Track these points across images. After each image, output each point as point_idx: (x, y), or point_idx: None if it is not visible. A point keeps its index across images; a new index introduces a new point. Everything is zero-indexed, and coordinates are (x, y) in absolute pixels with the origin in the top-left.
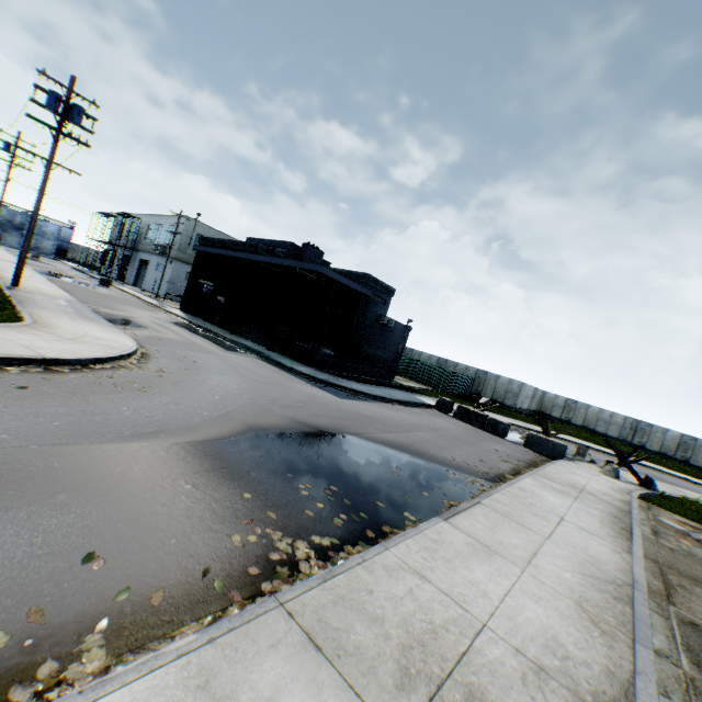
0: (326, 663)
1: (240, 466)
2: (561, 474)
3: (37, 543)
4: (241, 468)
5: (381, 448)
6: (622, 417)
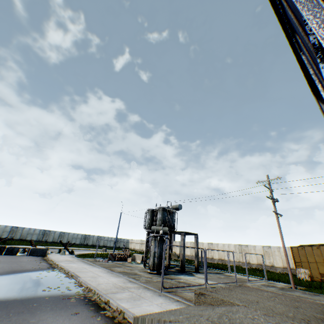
0: (118, 292)
1: (21, 296)
2: (59, 258)
3: (63, 320)
4: (23, 296)
5: (15, 274)
6: (40, 230)
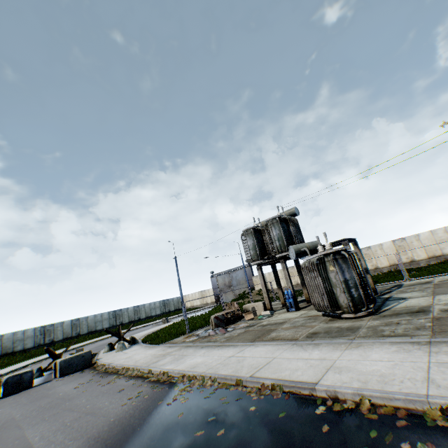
0: None
1: None
2: (137, 359)
3: None
4: None
5: None
6: (34, 329)
